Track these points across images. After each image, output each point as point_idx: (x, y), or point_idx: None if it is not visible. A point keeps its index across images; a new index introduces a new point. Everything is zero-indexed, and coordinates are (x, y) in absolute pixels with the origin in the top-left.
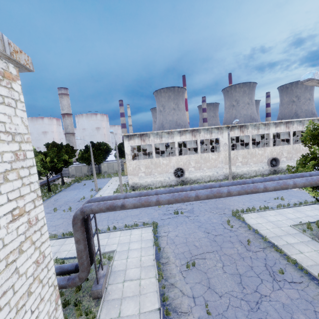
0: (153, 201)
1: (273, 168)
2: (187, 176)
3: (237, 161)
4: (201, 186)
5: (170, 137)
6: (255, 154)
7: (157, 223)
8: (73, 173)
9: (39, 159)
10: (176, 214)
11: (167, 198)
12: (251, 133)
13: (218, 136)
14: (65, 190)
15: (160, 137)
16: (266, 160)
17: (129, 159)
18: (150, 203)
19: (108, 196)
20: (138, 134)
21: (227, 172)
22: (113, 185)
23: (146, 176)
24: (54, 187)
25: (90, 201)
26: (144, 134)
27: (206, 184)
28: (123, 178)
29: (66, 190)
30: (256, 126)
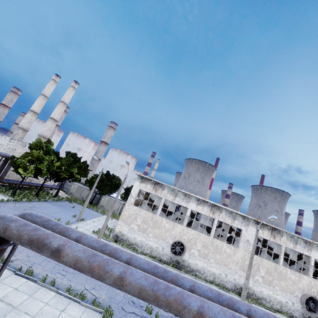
0: (113, 272)
1: (310, 313)
2: (185, 258)
3: (257, 273)
4: (213, 291)
5: (185, 201)
6: (285, 276)
7: (113, 313)
8: (73, 191)
9: (49, 158)
10: (147, 312)
11: (141, 283)
12: (285, 244)
13: (241, 226)
14: (50, 202)
15: (174, 194)
16: (300, 294)
17: (131, 202)
18: (106, 274)
19: (57, 222)
20: (154, 180)
21: (239, 282)
22: (99, 223)
23: (138, 231)
24: (44, 194)
25: (26, 215)
26: (160, 183)
27: (222, 292)
28: (115, 222)
29: (51, 203)
30: (294, 239)
